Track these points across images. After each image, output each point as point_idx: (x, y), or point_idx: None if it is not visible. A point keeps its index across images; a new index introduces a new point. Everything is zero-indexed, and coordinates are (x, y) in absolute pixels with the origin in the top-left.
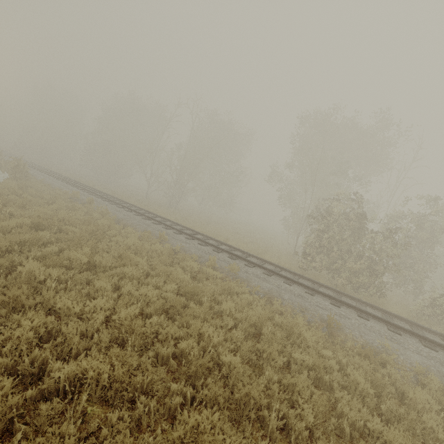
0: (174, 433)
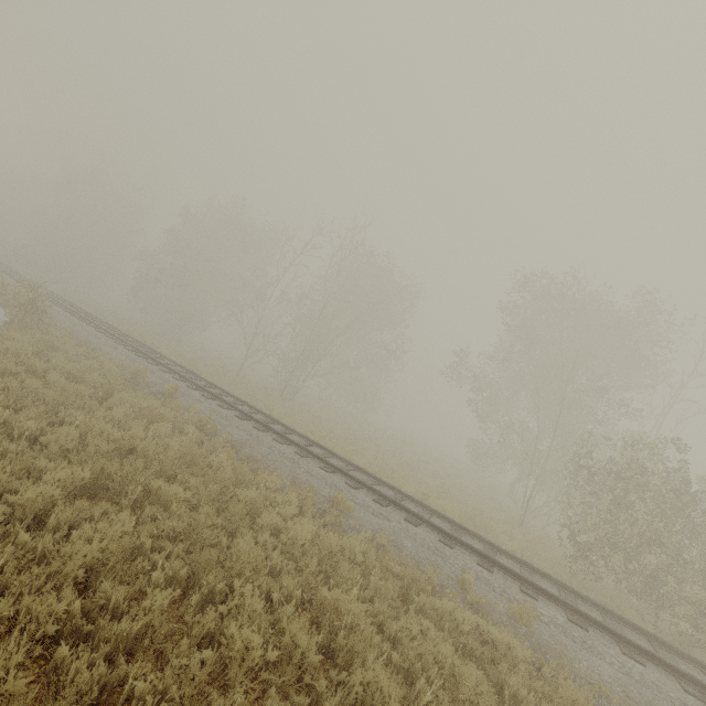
0: None
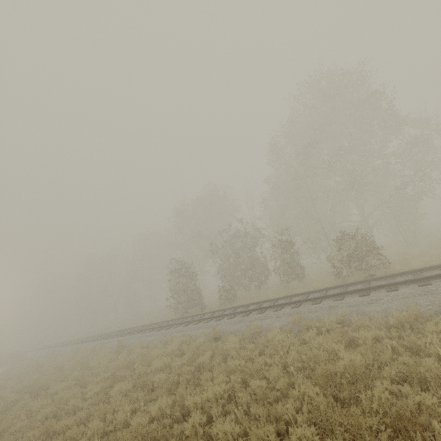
0: (1, 400)
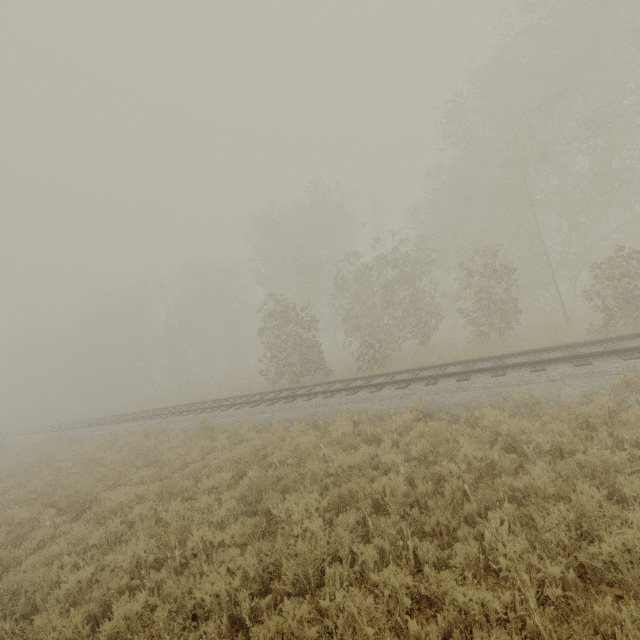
0: None
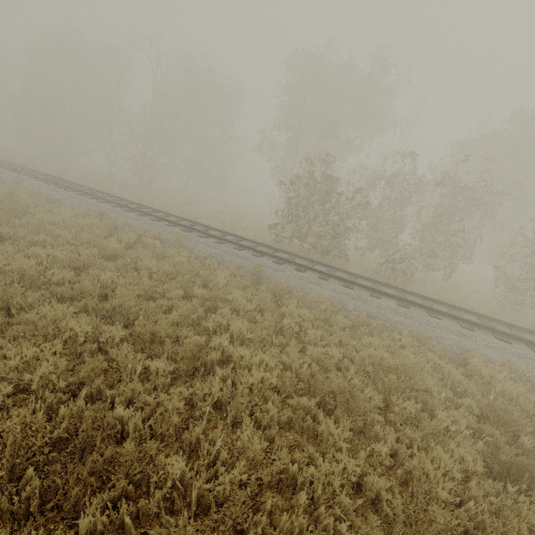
0: (27, 315)
